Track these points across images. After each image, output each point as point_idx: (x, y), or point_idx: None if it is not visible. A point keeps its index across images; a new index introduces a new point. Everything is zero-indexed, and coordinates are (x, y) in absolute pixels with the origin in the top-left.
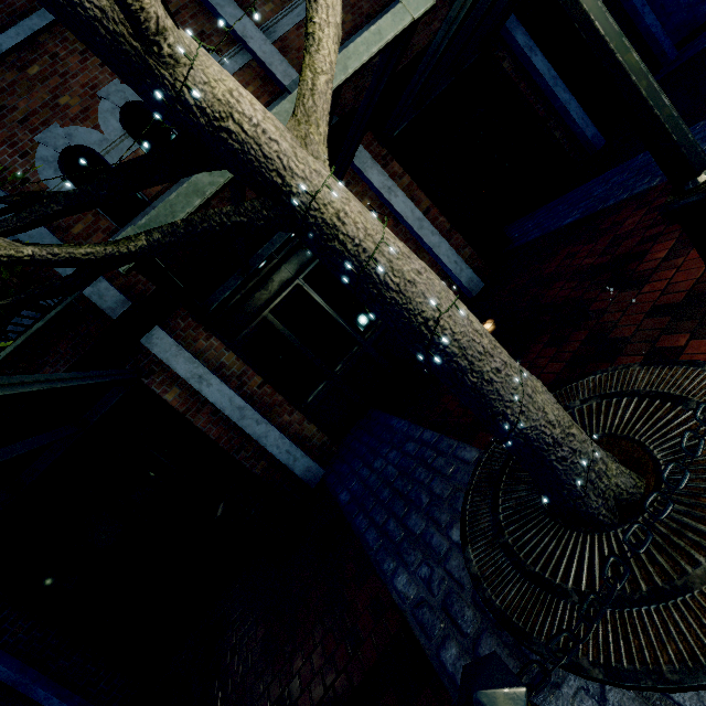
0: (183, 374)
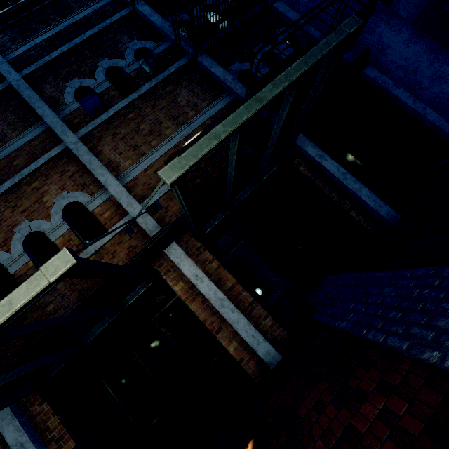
0: (10, 441)
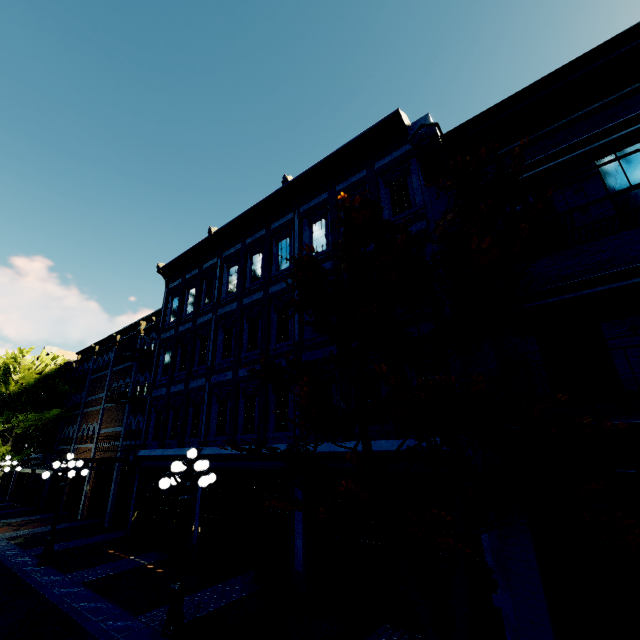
0: None
